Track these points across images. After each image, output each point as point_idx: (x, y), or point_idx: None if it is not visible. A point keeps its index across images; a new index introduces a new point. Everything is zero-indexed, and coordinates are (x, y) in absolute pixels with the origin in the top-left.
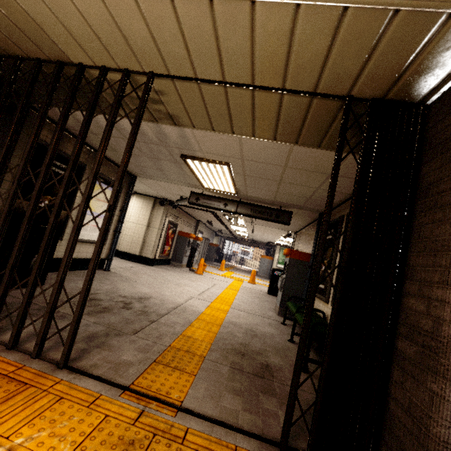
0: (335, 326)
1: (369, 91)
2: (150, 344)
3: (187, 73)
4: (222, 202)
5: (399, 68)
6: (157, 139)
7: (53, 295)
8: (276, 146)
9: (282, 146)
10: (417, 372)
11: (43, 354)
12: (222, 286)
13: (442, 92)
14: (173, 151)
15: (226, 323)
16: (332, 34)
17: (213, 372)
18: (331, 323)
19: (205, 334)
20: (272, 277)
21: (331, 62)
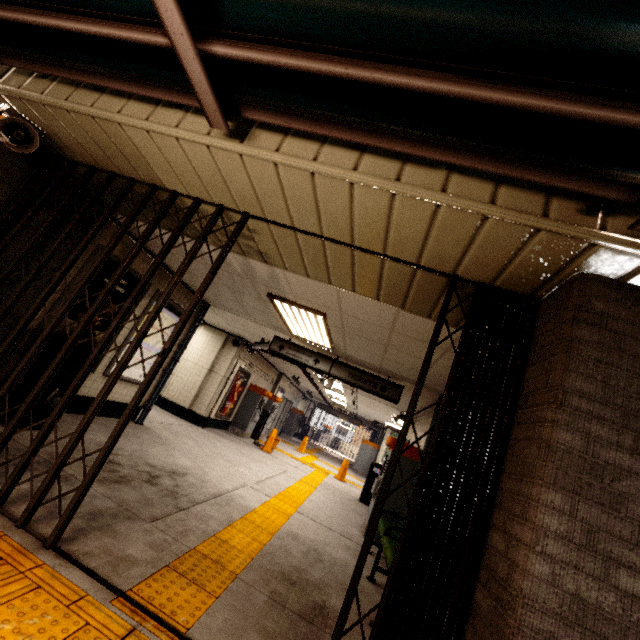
0: (401, 554)
1: (475, 275)
2: (168, 541)
3: (284, 221)
4: (312, 357)
5: (500, 261)
6: (243, 271)
7: (68, 447)
8: (380, 306)
9: (387, 308)
10: (486, 635)
11: (30, 525)
12: (294, 476)
13: (551, 292)
14: (259, 287)
15: (283, 532)
16: (428, 222)
17: (242, 599)
18: (397, 548)
19: (248, 542)
20: (369, 475)
21: (431, 243)
